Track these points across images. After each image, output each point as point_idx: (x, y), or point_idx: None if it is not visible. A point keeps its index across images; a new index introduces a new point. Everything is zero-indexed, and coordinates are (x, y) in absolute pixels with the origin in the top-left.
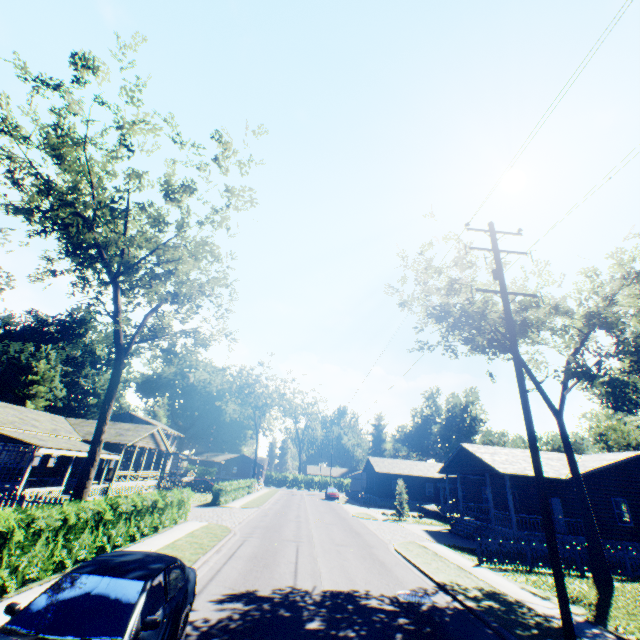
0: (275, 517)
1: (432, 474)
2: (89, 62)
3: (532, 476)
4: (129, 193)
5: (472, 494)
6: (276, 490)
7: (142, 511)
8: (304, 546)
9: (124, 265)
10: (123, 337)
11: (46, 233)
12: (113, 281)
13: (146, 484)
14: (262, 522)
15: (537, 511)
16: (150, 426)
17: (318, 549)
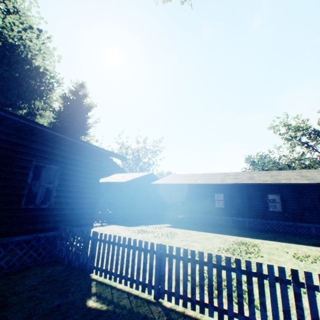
0: None
1: None
2: None
3: None
4: None
5: None
6: None
7: None
8: None
9: None
10: None
11: None
12: None
13: None
14: None
15: None
16: None
17: None
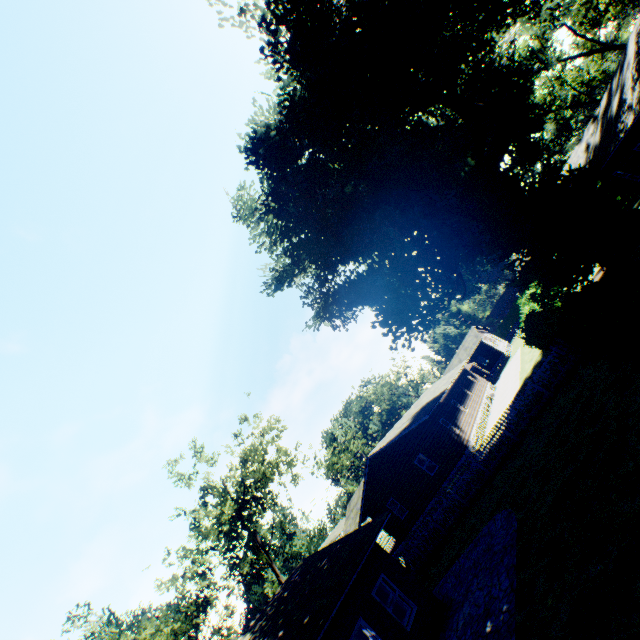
0: None
1: None
2: None
3: None
4: None
5: None
6: None
7: None
8: None
9: None
10: None
11: None
12: None
13: None
14: None
15: None
16: None
17: None
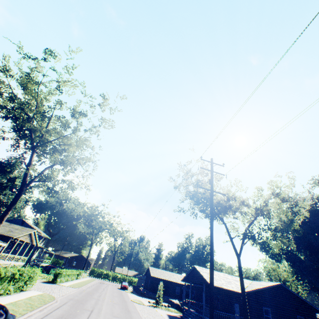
0: (85, 295)
1: (180, 281)
2: (52, 53)
3: (225, 289)
4: (54, 110)
5: (198, 296)
6: (94, 279)
7: (3, 278)
8: (94, 314)
9: (40, 142)
10: (28, 177)
11: (5, 119)
12: (33, 148)
13: (17, 264)
14: (76, 297)
15: (227, 310)
16: (30, 229)
17: (101, 317)
